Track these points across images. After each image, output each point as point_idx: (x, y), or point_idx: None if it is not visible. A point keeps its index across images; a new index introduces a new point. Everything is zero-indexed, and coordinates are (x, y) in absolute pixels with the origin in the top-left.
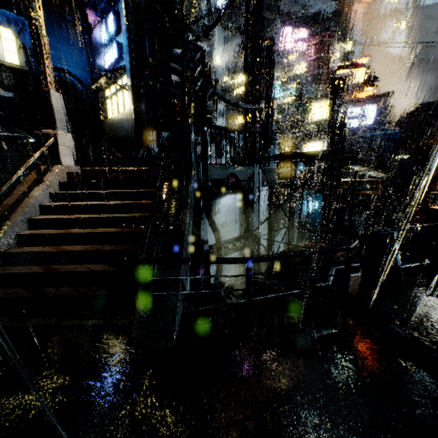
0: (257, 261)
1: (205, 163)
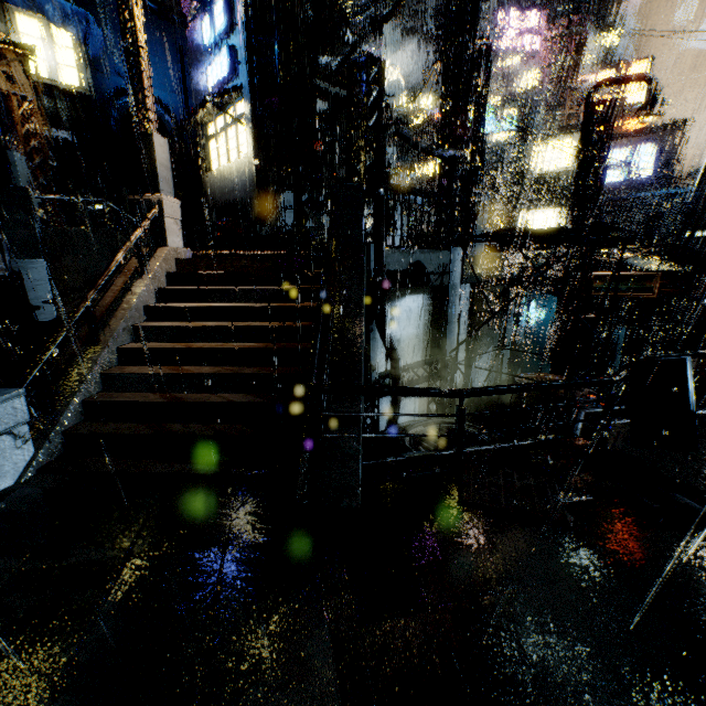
0: (475, 395)
1: (380, 246)
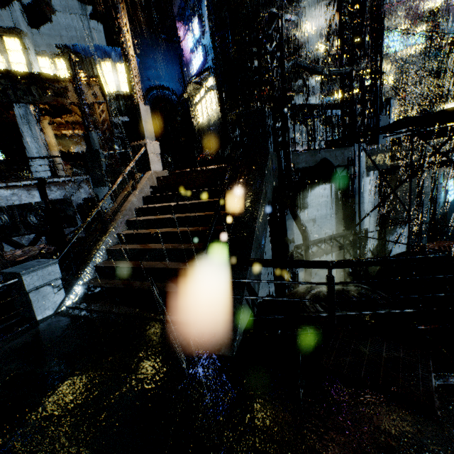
0: (341, 267)
1: (286, 151)
